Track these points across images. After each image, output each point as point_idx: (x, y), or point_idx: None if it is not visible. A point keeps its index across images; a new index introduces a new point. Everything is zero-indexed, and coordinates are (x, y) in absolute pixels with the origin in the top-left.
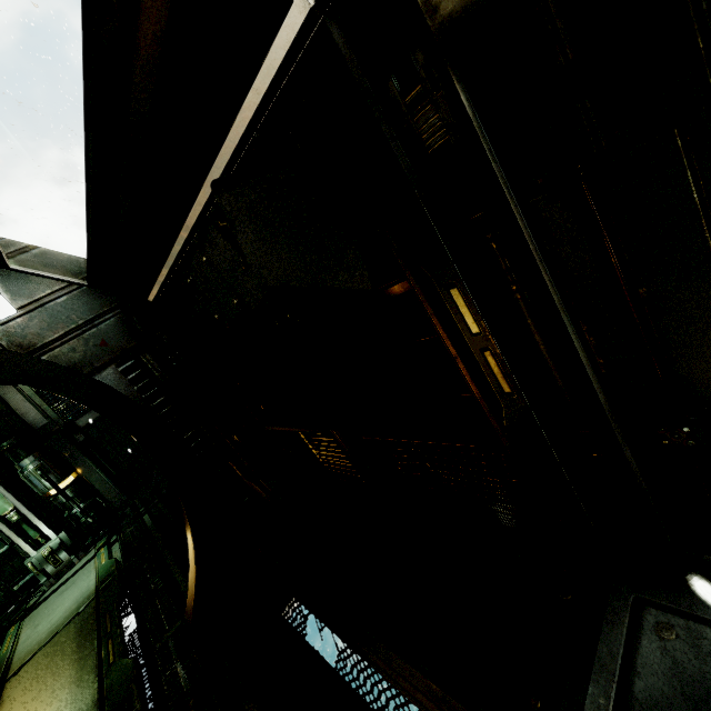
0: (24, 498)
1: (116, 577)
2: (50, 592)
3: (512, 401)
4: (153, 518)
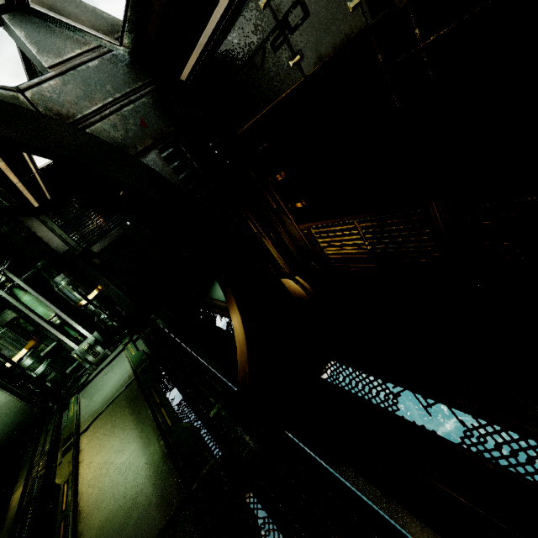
0: (61, 307)
1: (149, 363)
2: (95, 374)
3: None
4: (166, 321)
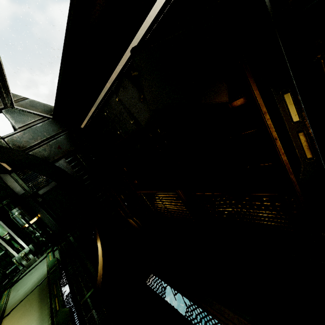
0: (13, 228)
1: (57, 266)
2: (24, 274)
3: (311, 163)
4: (75, 238)
